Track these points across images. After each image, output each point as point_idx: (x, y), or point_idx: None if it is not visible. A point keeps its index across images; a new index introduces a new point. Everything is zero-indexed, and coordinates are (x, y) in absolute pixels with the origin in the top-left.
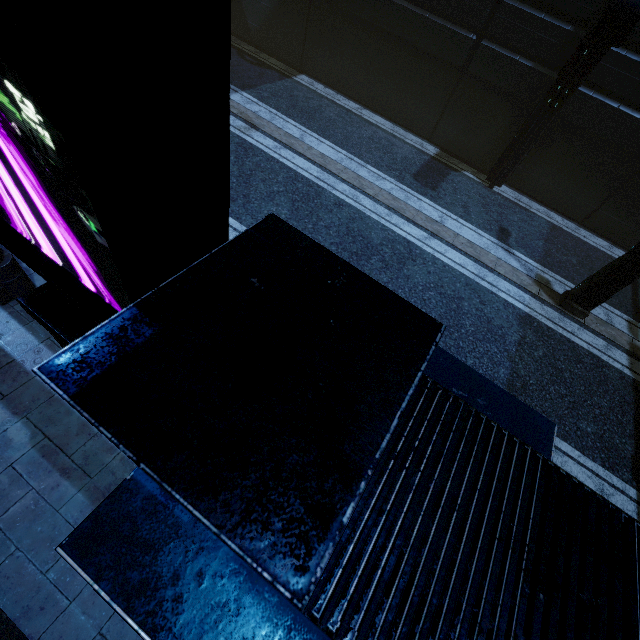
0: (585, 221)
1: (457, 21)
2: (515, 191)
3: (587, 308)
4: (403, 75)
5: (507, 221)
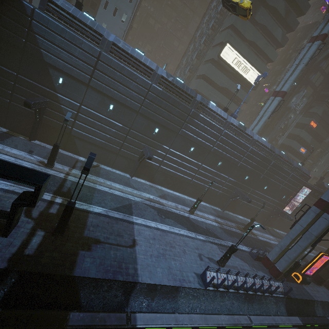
0: (65, 149)
1: (0, 96)
2: (41, 142)
3: (52, 165)
4: None
5: (34, 149)
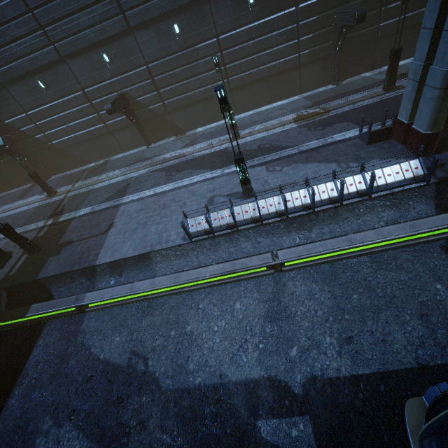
0: (74, 167)
1: None
2: (56, 175)
3: (52, 193)
4: (5, 177)
5: None
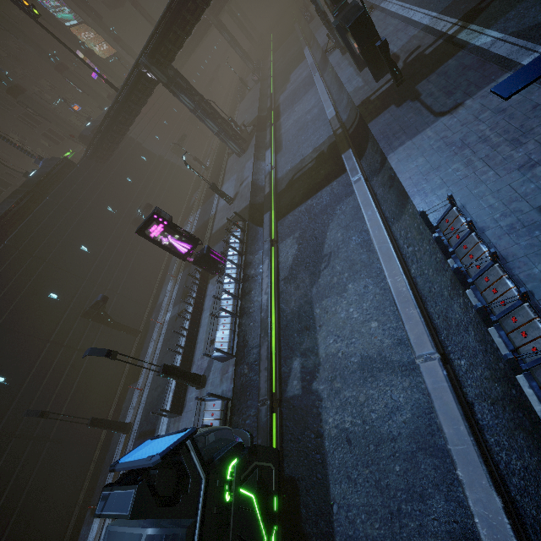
0: None
1: None
2: None
3: None
4: None
5: None
